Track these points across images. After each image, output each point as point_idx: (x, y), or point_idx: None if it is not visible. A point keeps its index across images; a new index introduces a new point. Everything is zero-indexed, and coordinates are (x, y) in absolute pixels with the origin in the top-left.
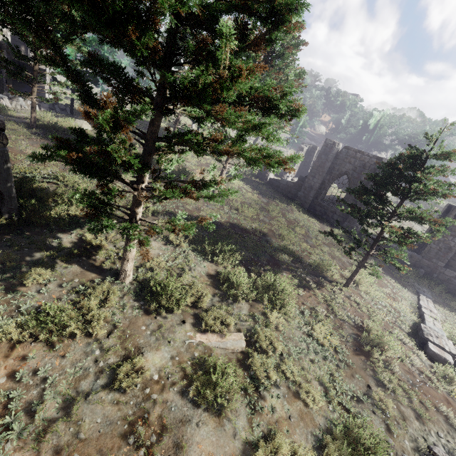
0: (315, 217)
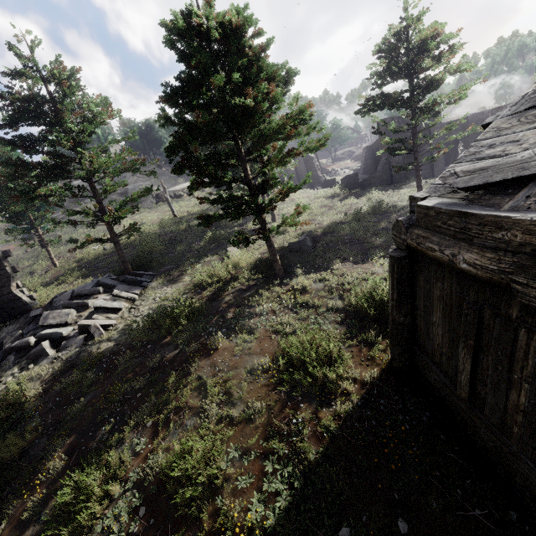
0: None
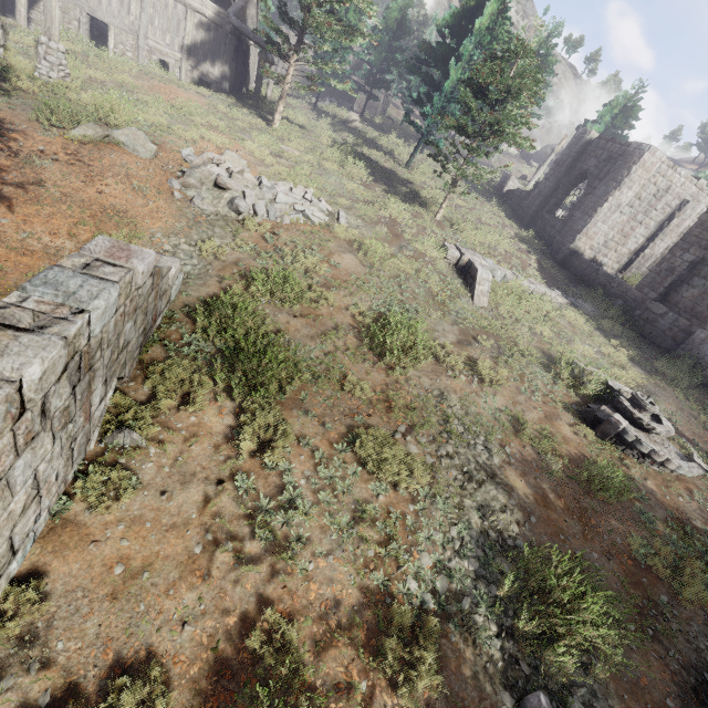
0: (525, 229)
